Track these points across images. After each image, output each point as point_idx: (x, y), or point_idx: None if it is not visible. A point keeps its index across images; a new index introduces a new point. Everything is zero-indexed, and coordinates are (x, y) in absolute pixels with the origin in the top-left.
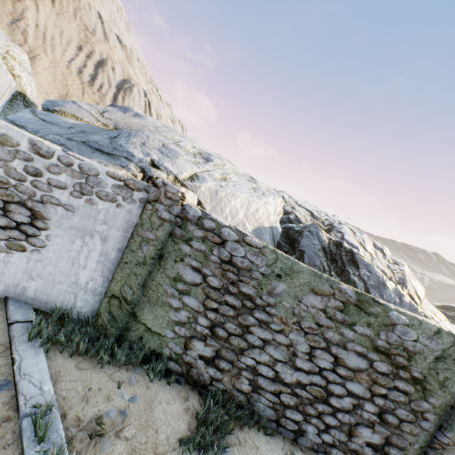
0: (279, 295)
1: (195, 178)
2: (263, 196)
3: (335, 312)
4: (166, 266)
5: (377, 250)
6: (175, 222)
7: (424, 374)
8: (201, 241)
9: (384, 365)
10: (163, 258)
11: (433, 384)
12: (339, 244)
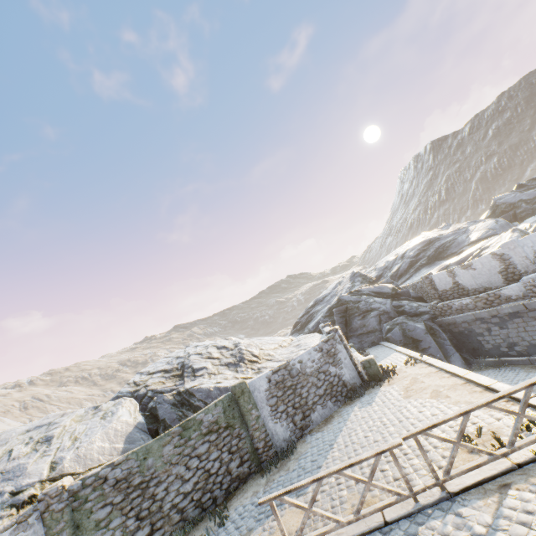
0: (153, 464)
1: (55, 465)
2: (113, 416)
3: (180, 441)
4: (86, 526)
5: (221, 350)
6: (70, 502)
7: (226, 422)
8: (94, 491)
9: (214, 435)
10: (80, 525)
11: (232, 421)
12: (179, 393)
